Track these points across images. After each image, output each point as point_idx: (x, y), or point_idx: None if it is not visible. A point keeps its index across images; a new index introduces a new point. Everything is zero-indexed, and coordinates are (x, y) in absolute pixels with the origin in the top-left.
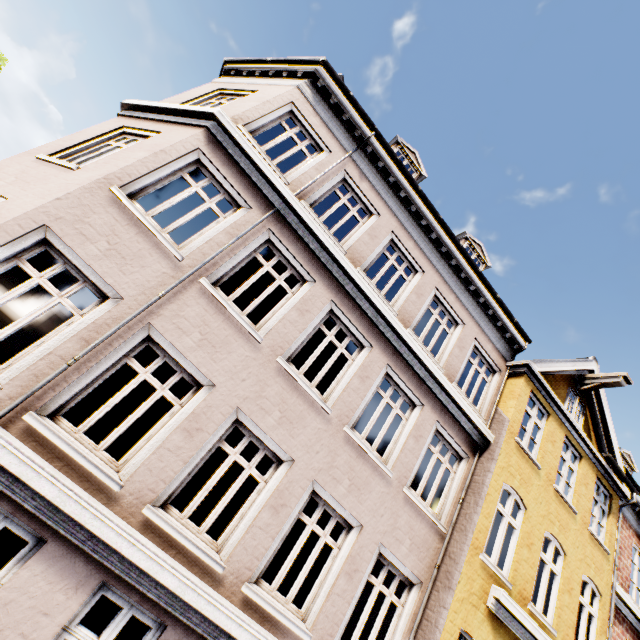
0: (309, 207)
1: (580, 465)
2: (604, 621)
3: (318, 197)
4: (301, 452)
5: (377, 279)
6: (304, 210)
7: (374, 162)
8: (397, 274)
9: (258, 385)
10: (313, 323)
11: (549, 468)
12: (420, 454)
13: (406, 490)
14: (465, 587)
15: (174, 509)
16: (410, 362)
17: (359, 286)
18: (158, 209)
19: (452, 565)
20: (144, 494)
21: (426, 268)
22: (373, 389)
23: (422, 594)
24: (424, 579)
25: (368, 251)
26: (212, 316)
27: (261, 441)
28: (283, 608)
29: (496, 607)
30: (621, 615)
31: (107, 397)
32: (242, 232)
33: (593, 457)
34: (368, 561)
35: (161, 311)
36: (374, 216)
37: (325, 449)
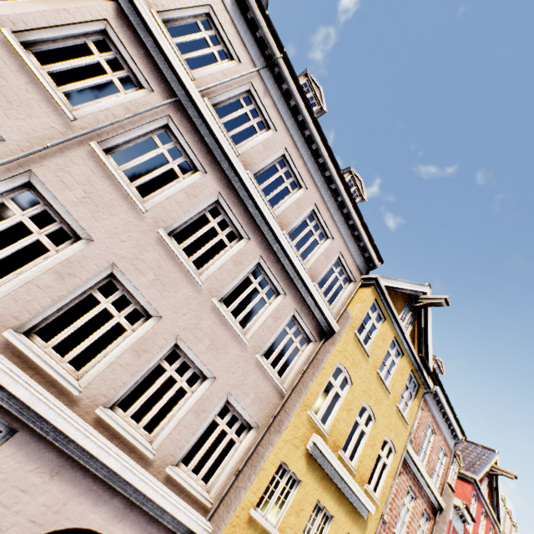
0: (211, 106)
1: (401, 360)
2: (394, 469)
3: (222, 100)
4: (169, 311)
5: (265, 185)
6: (204, 105)
7: (280, 83)
8: (283, 185)
9: (137, 248)
10: (199, 208)
11: (376, 358)
12: (276, 332)
13: (258, 356)
14: (291, 432)
15: (38, 338)
16: (280, 258)
17: (245, 185)
18: (55, 67)
19: (285, 416)
20: (7, 320)
21: (309, 186)
22: (244, 274)
23: (257, 435)
24: (261, 424)
25: (260, 159)
26: (99, 179)
27: (134, 297)
28: (133, 431)
29: (313, 449)
30: (409, 468)
31: (21, 266)
32: (140, 110)
33: (412, 356)
34: (216, 405)
35: (45, 162)
36: (271, 131)
37: (192, 313)
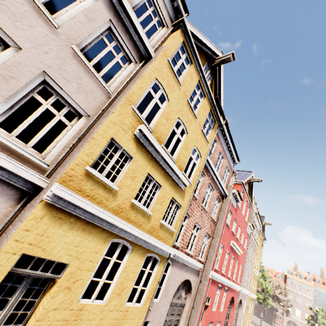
0: None
1: (204, 100)
2: (200, 167)
3: None
4: None
5: None
6: None
7: None
8: None
9: None
10: None
11: (186, 90)
12: (93, 35)
13: (74, 47)
14: (118, 118)
15: None
16: None
17: None
18: None
19: (112, 108)
20: None
21: None
22: None
23: (88, 122)
24: (91, 114)
25: None
26: None
27: None
28: None
29: (139, 135)
30: (209, 173)
31: None
32: None
33: (211, 99)
34: (29, 78)
35: None
36: None
37: None
